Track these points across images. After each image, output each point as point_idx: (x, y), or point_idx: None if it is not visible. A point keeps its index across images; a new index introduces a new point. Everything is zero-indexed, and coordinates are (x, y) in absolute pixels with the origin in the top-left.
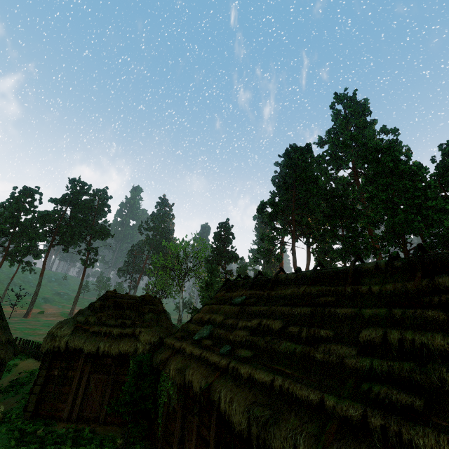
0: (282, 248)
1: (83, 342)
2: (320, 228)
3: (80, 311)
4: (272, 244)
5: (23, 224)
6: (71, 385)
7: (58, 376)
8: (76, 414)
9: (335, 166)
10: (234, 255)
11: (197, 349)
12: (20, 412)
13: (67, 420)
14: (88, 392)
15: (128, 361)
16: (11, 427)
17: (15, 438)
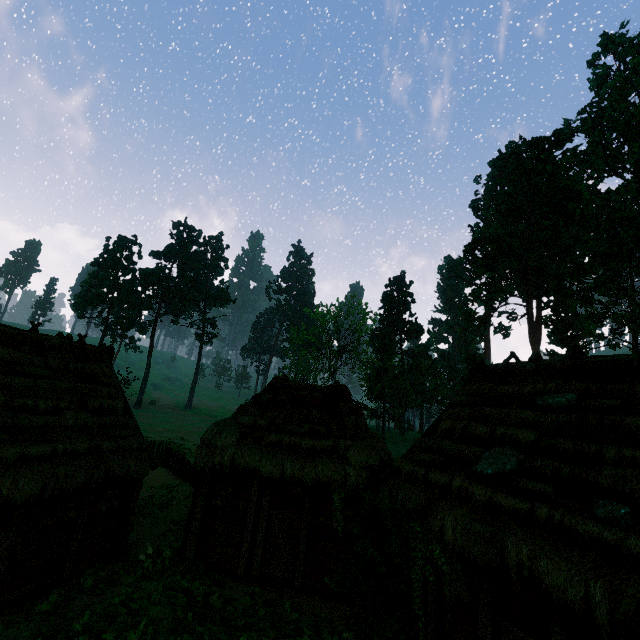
0: (511, 314)
1: (258, 458)
2: (584, 278)
3: (241, 407)
4: (491, 307)
5: (122, 287)
6: (243, 524)
7: (222, 508)
8: (257, 570)
9: (602, 170)
10: (417, 326)
11: (508, 496)
12: (174, 557)
13: (244, 578)
14: (271, 537)
15: (328, 494)
16: (168, 583)
17: (180, 606)
